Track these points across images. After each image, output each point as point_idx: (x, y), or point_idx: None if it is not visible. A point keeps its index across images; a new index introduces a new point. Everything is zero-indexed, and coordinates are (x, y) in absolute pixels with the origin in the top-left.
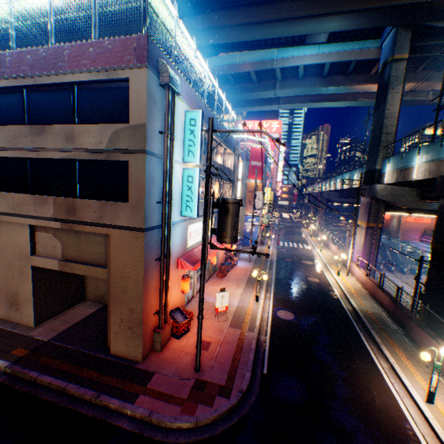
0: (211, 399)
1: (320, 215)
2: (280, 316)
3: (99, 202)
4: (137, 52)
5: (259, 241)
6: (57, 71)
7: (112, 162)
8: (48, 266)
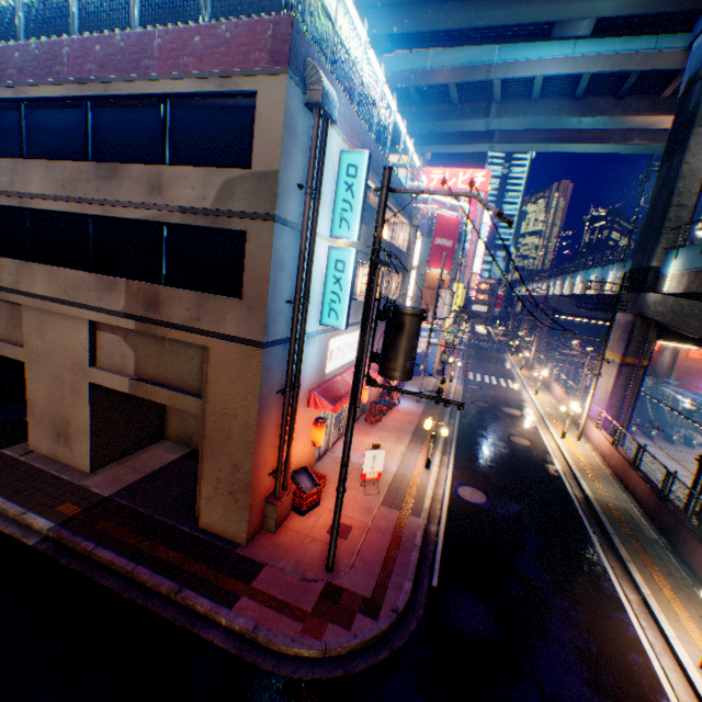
0: (349, 618)
1: (540, 334)
2: (463, 495)
3: (196, 294)
4: (271, 46)
5: (435, 368)
6: (142, 74)
7: (220, 232)
8: (113, 385)
